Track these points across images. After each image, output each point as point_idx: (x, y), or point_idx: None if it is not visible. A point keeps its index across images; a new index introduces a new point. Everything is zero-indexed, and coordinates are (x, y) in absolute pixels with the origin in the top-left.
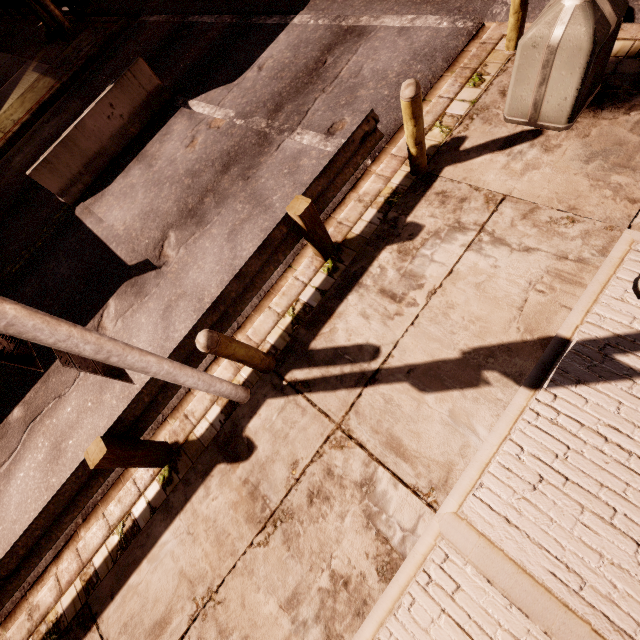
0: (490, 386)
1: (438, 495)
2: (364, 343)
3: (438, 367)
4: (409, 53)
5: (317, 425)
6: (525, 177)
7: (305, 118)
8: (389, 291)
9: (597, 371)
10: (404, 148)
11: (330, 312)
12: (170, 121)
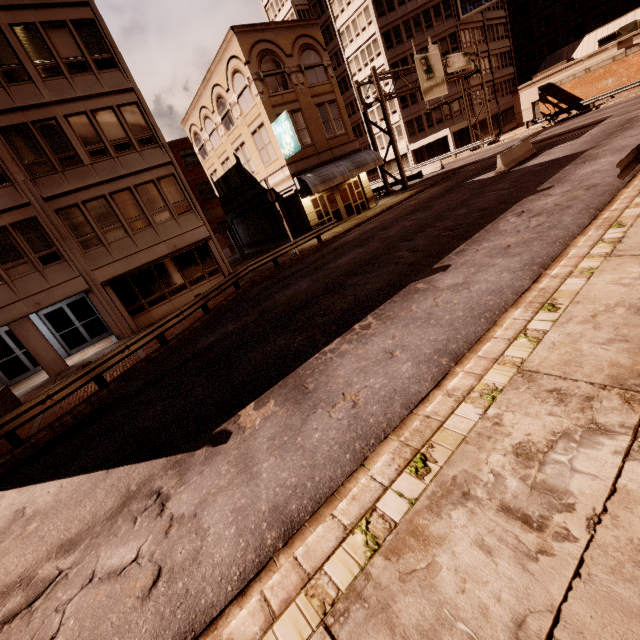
0: None
1: None
2: None
3: None
4: None
5: None
6: None
7: None
8: None
9: None
10: None
11: None
12: (544, 152)
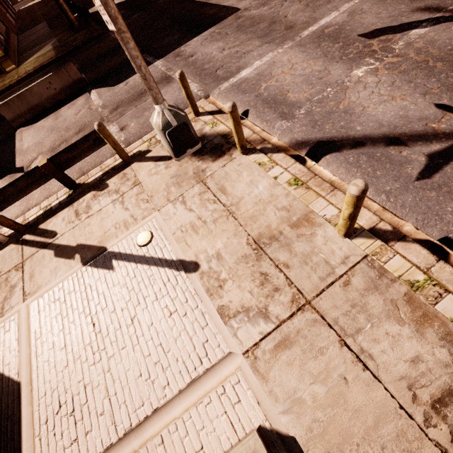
0: (74, 260)
1: (29, 296)
2: (55, 230)
3: (67, 248)
4: (174, 100)
5: (17, 259)
6: (151, 177)
7: (120, 118)
8: (78, 211)
9: (104, 264)
10: (131, 148)
11: (55, 213)
12: (79, 98)
